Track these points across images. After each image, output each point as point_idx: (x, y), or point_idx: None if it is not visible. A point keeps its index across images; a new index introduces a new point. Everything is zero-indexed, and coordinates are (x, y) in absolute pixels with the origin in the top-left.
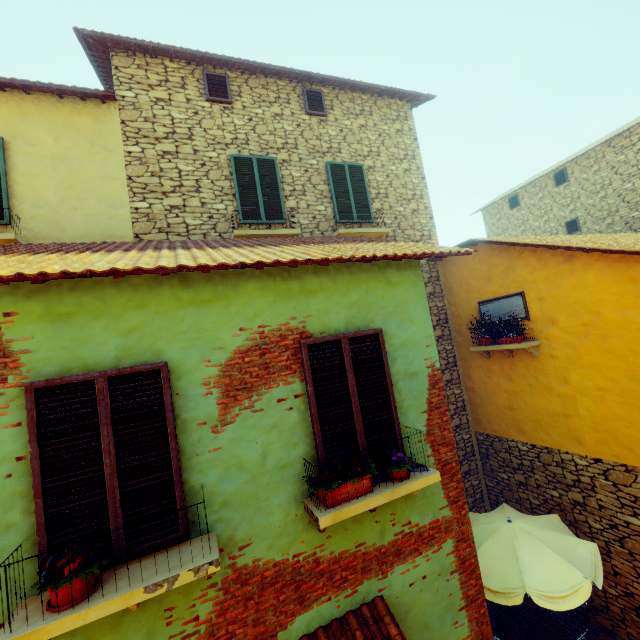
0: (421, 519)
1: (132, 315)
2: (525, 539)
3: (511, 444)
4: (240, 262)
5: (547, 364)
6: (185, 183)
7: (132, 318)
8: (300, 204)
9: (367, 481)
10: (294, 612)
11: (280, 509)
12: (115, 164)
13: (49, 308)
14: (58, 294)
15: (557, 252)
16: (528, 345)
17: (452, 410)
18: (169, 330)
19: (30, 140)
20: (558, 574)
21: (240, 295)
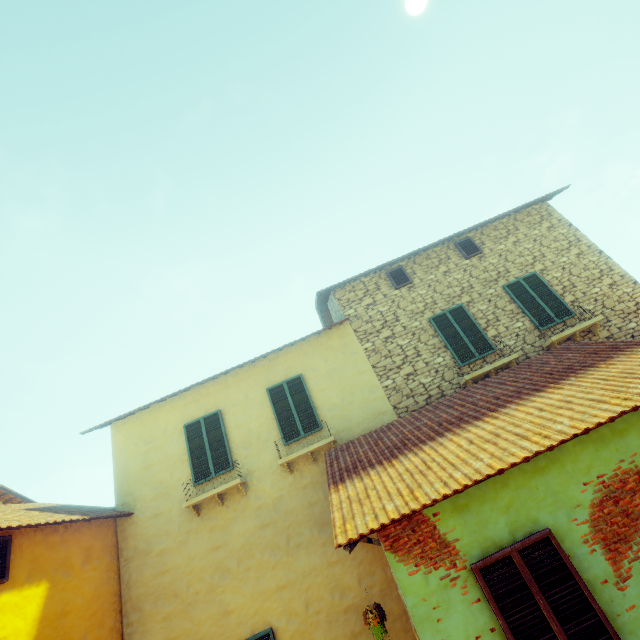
0: None
1: (502, 494)
2: None
3: None
4: (572, 434)
5: None
6: (408, 353)
7: (503, 496)
8: (499, 330)
9: None
10: None
11: None
12: (361, 361)
13: (453, 503)
14: None
15: None
16: None
17: None
18: (532, 499)
19: (313, 368)
20: None
21: (566, 454)
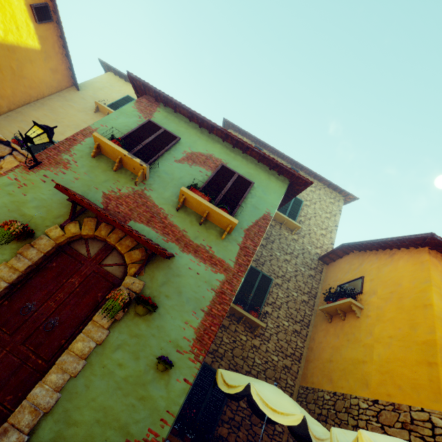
0: (217, 252)
1: (182, 128)
2: (277, 389)
3: (320, 394)
4: (220, 126)
5: (363, 322)
6: None
7: (182, 129)
8: None
9: (208, 199)
10: (143, 221)
11: (171, 193)
12: None
13: (167, 116)
14: (172, 115)
15: (387, 252)
16: (352, 300)
17: (289, 352)
18: (188, 136)
19: None
20: (283, 404)
21: (214, 145)
